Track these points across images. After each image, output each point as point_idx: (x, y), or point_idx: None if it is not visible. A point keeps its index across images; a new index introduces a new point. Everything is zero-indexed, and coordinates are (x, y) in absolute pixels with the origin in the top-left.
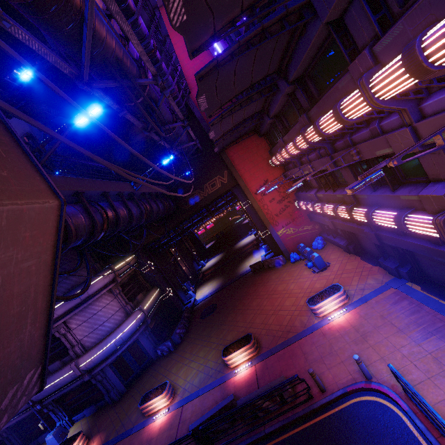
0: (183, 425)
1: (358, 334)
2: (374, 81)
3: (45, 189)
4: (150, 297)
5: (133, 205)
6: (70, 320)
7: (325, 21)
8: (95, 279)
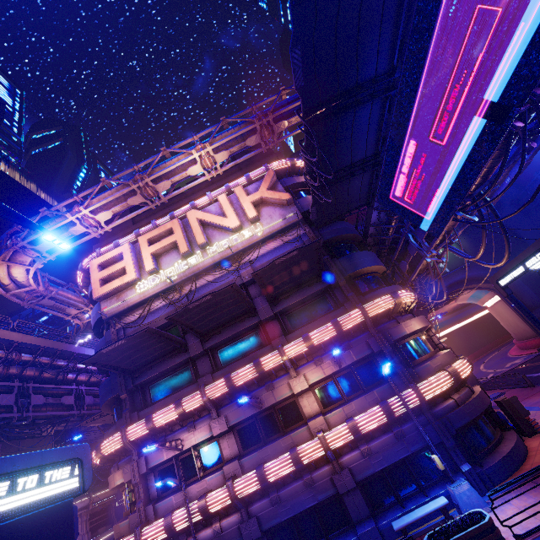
0: None
1: None
2: None
3: None
4: (109, 532)
5: None
6: None
7: None
8: (75, 501)
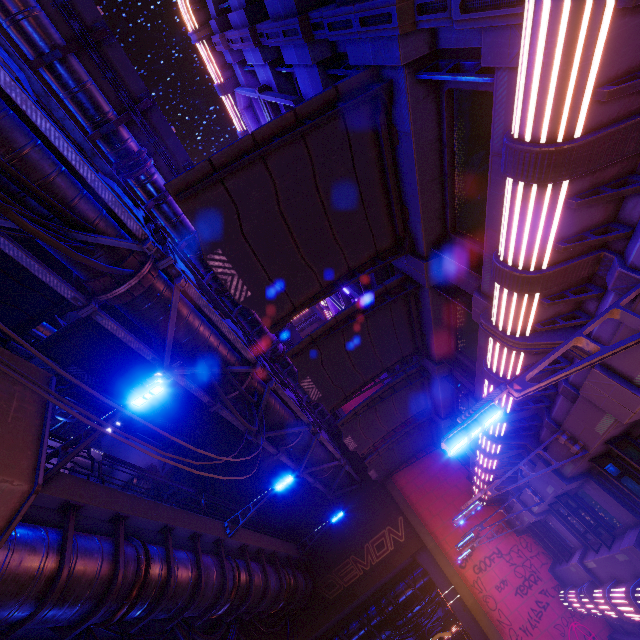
0: None
1: None
2: (493, 317)
3: (25, 466)
4: None
5: (212, 563)
6: None
7: (427, 286)
8: None
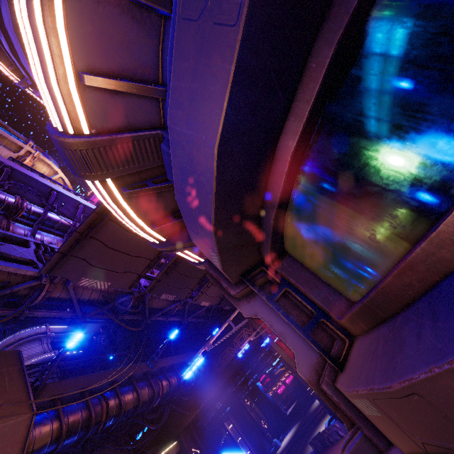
0: None
1: None
2: None
3: (25, 406)
4: None
5: (144, 385)
6: None
7: None
8: None
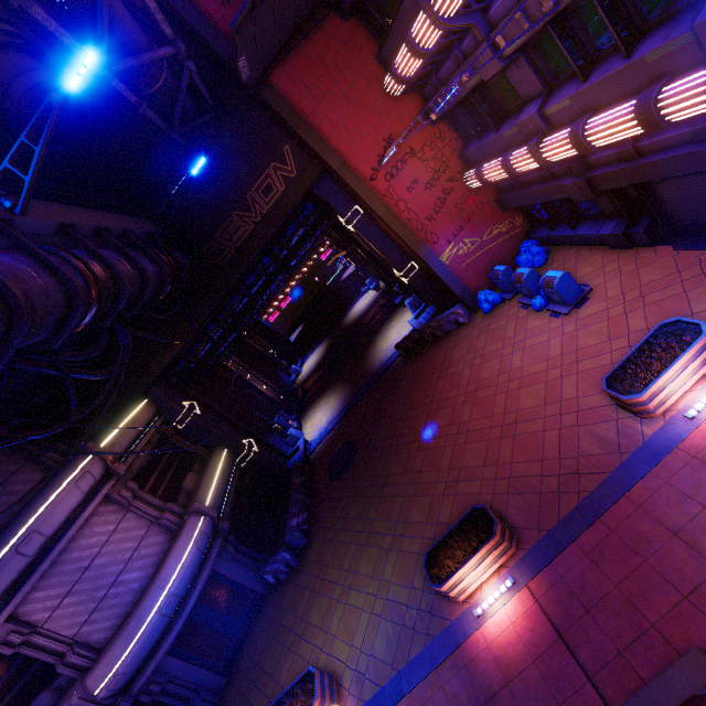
0: None
1: None
2: None
3: None
4: (212, 474)
5: (12, 260)
6: (26, 608)
7: None
8: (50, 493)
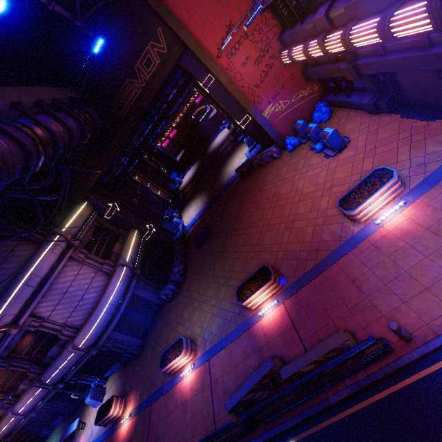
0: (216, 386)
1: (441, 239)
2: None
3: None
4: (129, 244)
5: None
6: (38, 311)
7: None
8: (39, 256)
